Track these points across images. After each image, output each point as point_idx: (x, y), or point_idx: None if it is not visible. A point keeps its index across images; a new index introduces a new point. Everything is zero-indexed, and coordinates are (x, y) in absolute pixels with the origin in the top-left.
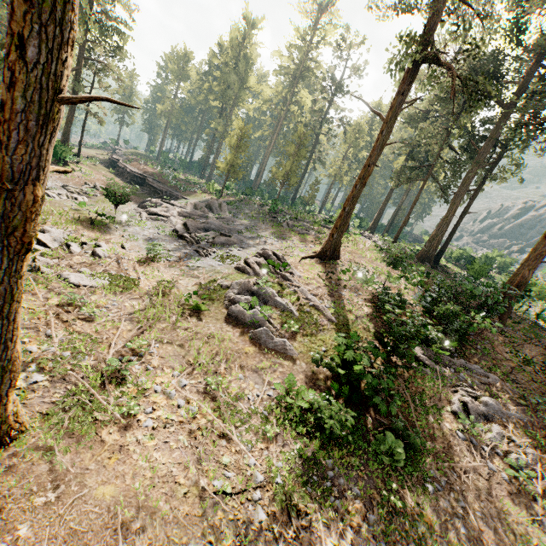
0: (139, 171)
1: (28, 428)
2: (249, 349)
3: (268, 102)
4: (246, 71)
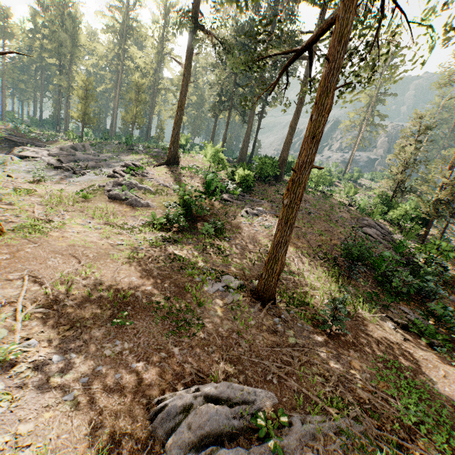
0: None
1: (7, 232)
2: (127, 209)
3: (103, 58)
4: (74, 29)
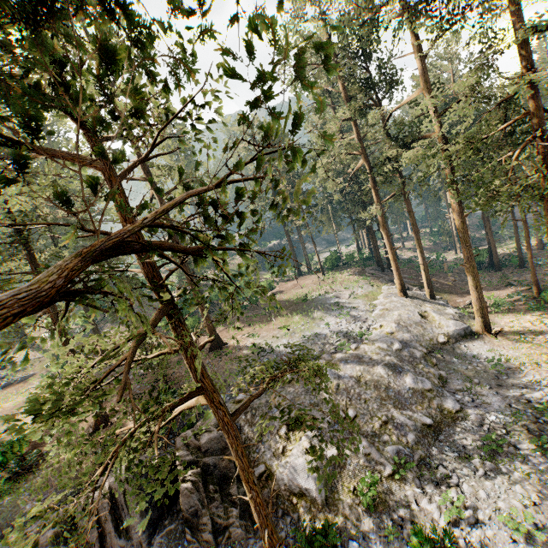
0: None
1: None
2: (22, 385)
3: None
4: None
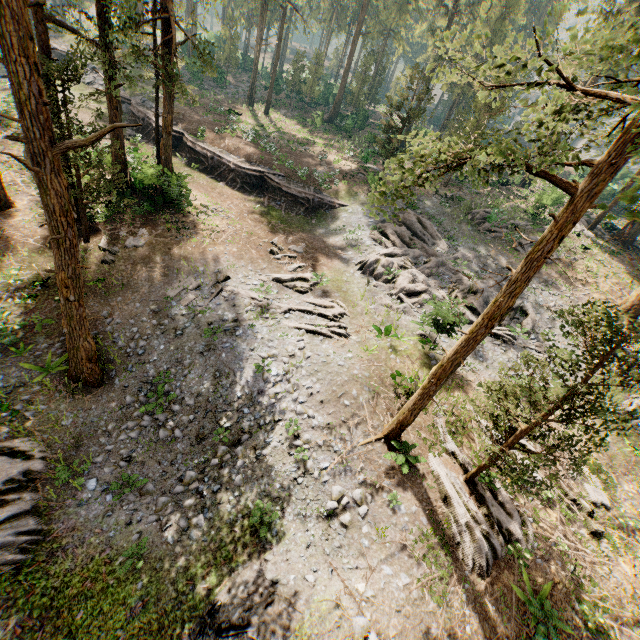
0: (243, 161)
1: None
2: None
3: None
4: None
